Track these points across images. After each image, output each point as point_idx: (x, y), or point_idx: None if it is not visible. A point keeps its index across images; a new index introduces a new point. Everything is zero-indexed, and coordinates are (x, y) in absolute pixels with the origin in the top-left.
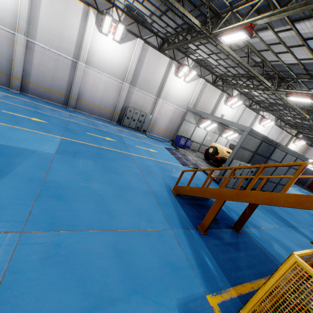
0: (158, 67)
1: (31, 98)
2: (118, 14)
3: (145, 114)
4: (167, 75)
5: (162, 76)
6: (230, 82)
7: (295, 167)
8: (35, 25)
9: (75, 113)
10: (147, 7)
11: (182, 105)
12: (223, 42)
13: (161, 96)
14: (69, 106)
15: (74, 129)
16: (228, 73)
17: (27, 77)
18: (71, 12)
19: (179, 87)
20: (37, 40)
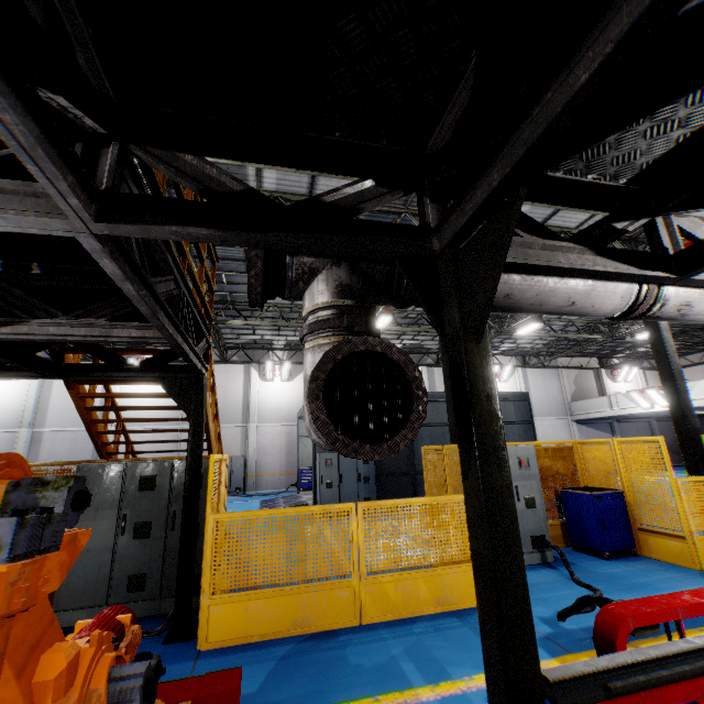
0: (231, 382)
1: None
2: None
3: (230, 458)
4: (249, 385)
5: (242, 390)
6: None
7: (511, 418)
8: (46, 410)
9: None
10: None
11: None
12: None
13: (251, 419)
14: None
15: None
16: None
17: None
18: None
19: (279, 393)
20: (48, 426)
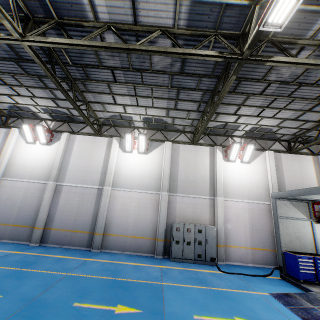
0: (199, 160)
1: (45, 249)
2: (140, 132)
3: (204, 227)
4: (215, 163)
5: (208, 167)
6: (318, 134)
7: None
8: (66, 169)
9: (96, 256)
10: (159, 106)
11: (259, 195)
12: (273, 29)
13: (218, 193)
14: (93, 247)
15: (47, 301)
16: (305, 125)
17: (50, 222)
18: (97, 148)
19: (239, 173)
20: (66, 181)
